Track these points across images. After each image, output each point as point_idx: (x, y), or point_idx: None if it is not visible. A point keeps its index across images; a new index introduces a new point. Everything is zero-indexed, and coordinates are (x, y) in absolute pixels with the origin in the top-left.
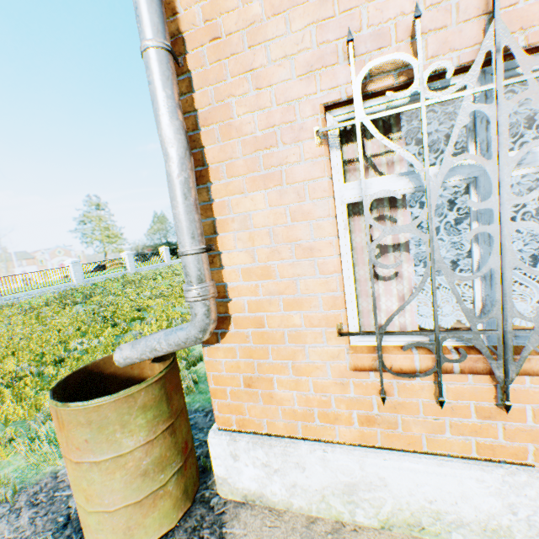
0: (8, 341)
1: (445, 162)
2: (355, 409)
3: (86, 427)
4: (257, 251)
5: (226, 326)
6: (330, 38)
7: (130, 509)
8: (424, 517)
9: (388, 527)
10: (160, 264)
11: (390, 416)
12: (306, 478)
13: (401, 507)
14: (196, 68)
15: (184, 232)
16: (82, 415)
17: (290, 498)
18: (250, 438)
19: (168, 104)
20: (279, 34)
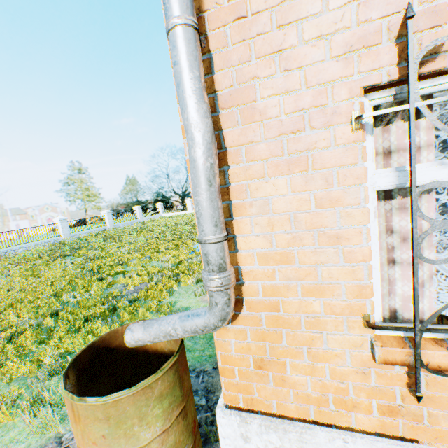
0: (8, 292)
1: None
2: (377, 399)
3: (103, 422)
4: (276, 236)
5: (238, 308)
6: (374, 16)
7: None
8: None
9: None
10: (134, 221)
11: (415, 408)
12: None
13: None
14: (217, 49)
15: (208, 220)
16: (100, 411)
17: None
18: (261, 420)
19: (196, 85)
20: (314, 12)
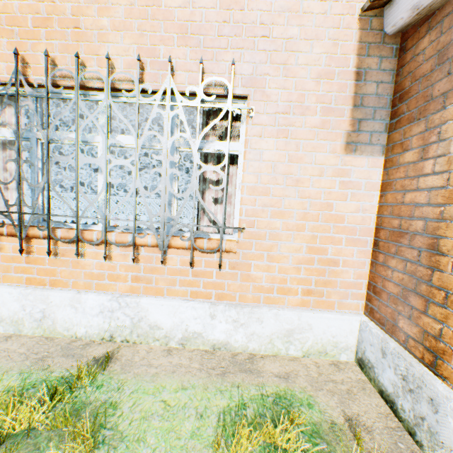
0: None
1: None
2: None
3: None
4: None
5: None
6: None
7: None
8: None
9: None
10: None
11: None
12: None
13: None
14: None
15: None
16: None
17: None
18: None
19: None
20: None
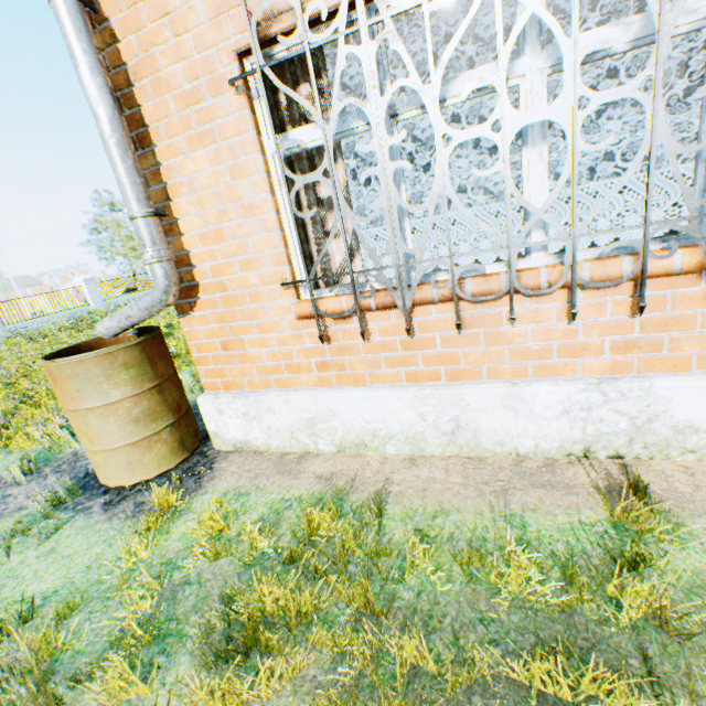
0: (20, 367)
1: (334, 108)
2: (312, 358)
3: (75, 379)
4: (208, 214)
5: (196, 293)
6: None
7: (128, 448)
8: (366, 437)
9: (343, 450)
10: None
11: (339, 360)
12: (277, 421)
13: (349, 431)
14: (116, 14)
15: (129, 197)
16: (70, 369)
17: (269, 440)
18: (231, 394)
19: (87, 60)
20: None
